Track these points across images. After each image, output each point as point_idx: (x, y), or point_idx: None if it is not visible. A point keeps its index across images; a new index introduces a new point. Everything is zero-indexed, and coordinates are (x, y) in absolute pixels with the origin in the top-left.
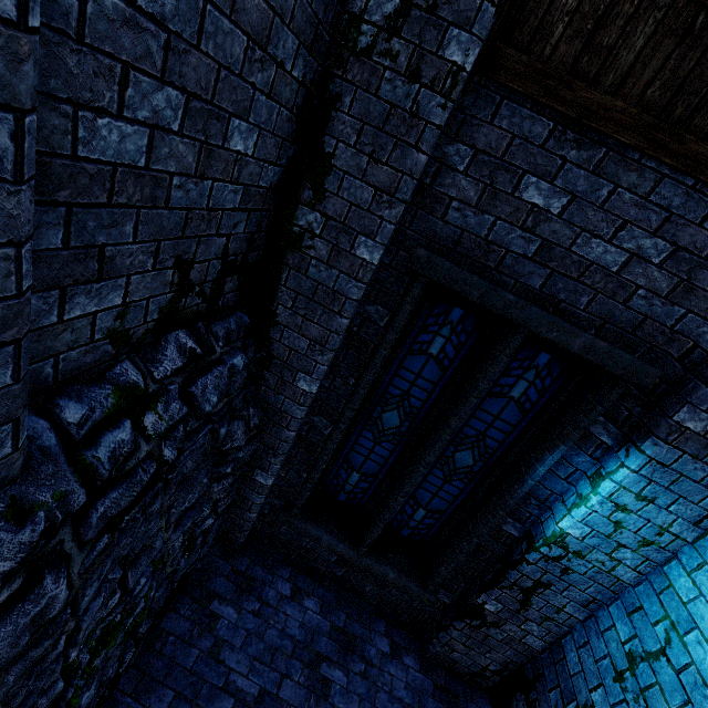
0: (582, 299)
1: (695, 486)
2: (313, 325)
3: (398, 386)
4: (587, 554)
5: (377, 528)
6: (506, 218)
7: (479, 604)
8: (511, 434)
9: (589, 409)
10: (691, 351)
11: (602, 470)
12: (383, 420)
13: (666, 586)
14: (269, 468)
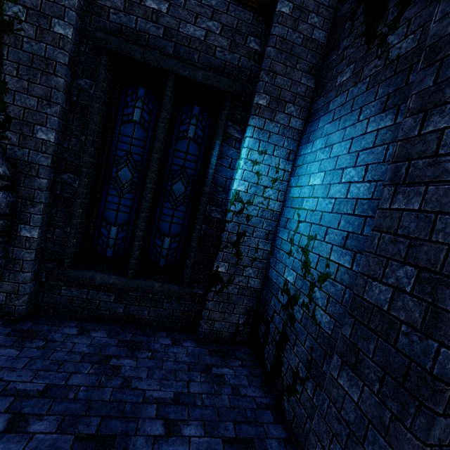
0: (195, 57)
1: (278, 137)
2: (37, 86)
3: (122, 149)
4: (253, 201)
5: (134, 247)
6: (142, 17)
7: (215, 271)
8: (198, 162)
9: (221, 116)
10: (250, 76)
11: (241, 149)
12: (120, 178)
13: (292, 200)
14: (30, 219)
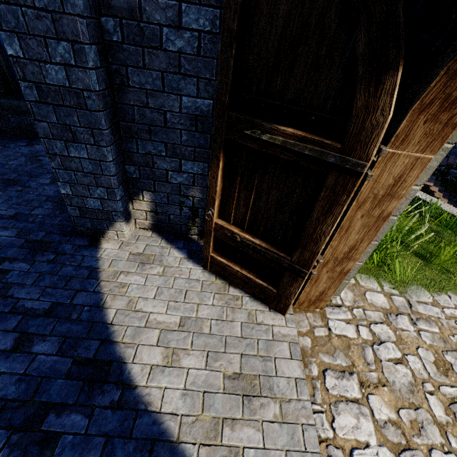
0: None
1: None
2: None
3: None
4: None
5: None
6: None
7: None
8: None
9: None
10: None
11: None
12: None
13: None
14: None
